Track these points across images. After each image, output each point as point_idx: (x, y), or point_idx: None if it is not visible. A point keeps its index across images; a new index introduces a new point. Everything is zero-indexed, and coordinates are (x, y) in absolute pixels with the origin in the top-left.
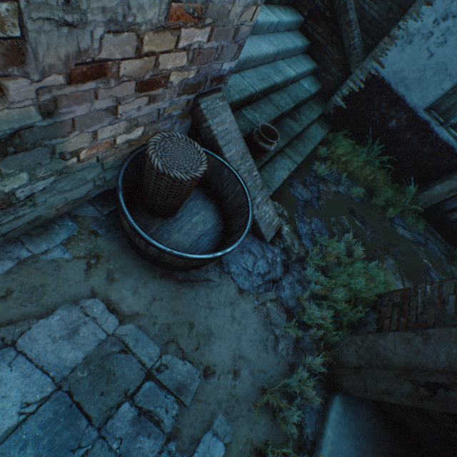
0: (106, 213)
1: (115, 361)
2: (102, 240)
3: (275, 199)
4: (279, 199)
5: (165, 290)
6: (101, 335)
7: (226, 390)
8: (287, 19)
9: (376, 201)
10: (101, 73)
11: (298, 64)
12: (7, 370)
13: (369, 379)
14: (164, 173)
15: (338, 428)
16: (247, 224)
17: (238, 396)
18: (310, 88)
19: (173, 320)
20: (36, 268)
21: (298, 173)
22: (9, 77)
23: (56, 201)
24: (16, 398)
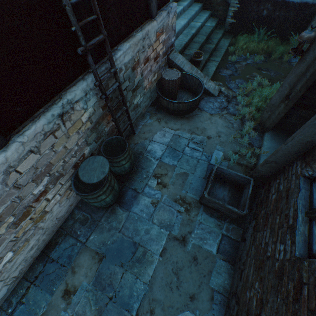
0: (156, 108)
1: (178, 139)
2: (158, 115)
3: (213, 81)
4: (215, 80)
5: (184, 121)
6: (171, 135)
7: (217, 141)
8: (186, 3)
9: (273, 57)
10: (148, 60)
11: (200, 18)
12: (154, 145)
13: (272, 116)
14: (170, 80)
15: (269, 141)
16: (202, 87)
17: (222, 141)
18: (211, 25)
19: (190, 128)
20: (147, 126)
21: (221, 65)
22: (138, 68)
23: (143, 106)
24: (159, 149)
